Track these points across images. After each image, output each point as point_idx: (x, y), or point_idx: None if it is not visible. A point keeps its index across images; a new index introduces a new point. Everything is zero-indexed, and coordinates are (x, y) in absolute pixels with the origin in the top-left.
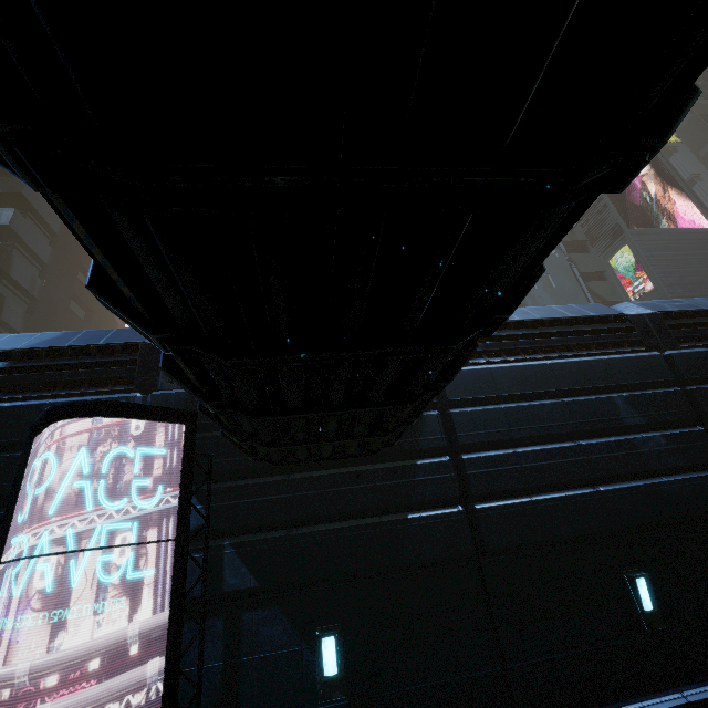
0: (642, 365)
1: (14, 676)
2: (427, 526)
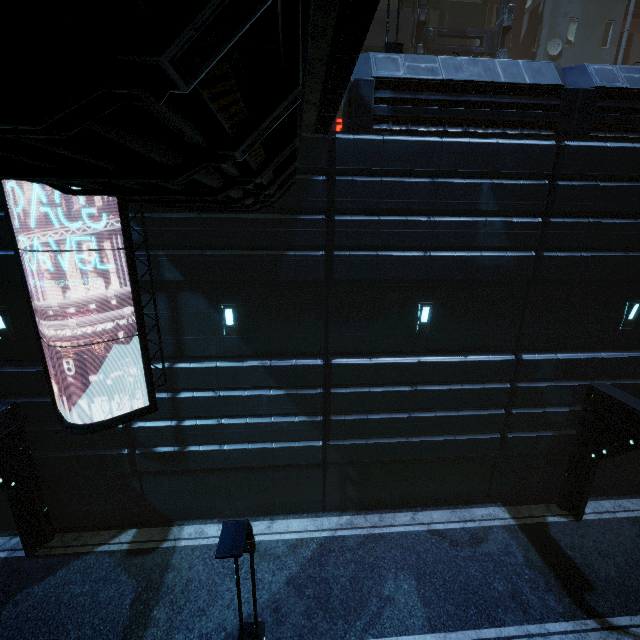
0: (529, 155)
1: (58, 303)
2: (297, 261)
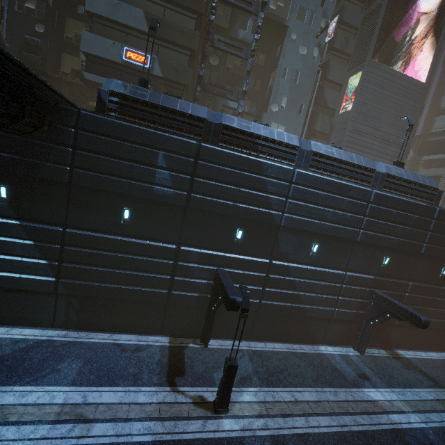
0: (183, 145)
1: None
2: (50, 169)
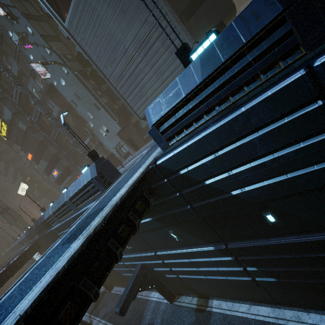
0: (45, 236)
1: None
2: None
